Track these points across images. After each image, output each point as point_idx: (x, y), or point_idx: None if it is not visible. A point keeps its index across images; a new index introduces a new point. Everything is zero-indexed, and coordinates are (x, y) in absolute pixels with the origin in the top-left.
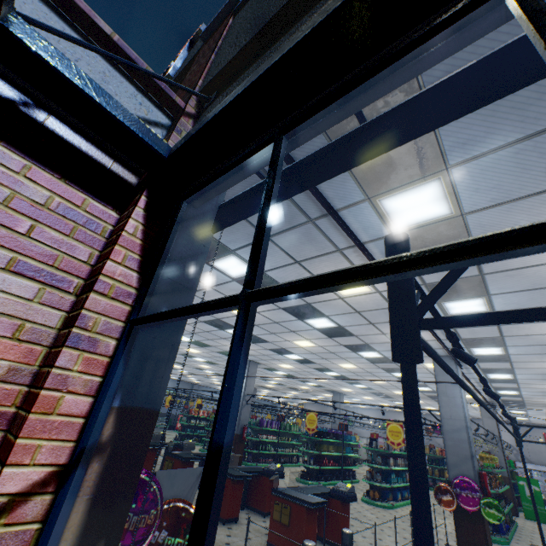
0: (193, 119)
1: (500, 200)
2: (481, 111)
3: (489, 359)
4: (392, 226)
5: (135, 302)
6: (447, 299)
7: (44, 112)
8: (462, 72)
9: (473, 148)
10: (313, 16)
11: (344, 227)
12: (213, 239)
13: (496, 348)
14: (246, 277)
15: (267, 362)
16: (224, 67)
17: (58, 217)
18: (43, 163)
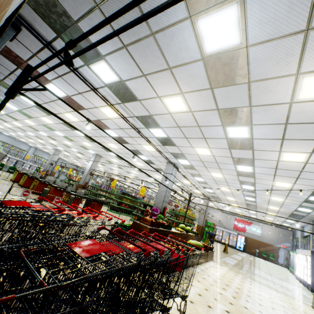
0: None
1: (131, 77)
2: (97, 33)
3: (188, 167)
4: (103, 81)
5: None
6: (149, 127)
7: None
8: None
9: (105, 49)
10: None
11: (78, 75)
12: (38, 72)
13: (186, 160)
14: None
15: (105, 156)
16: None
17: None
18: None
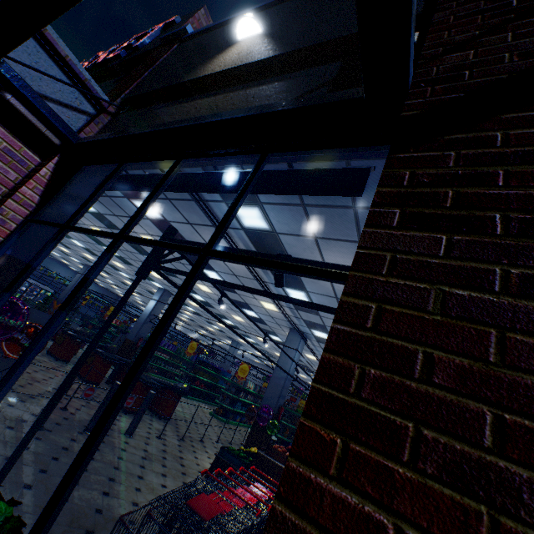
0: (111, 116)
1: (292, 232)
2: None
3: (324, 342)
4: (242, 224)
5: (34, 211)
6: (285, 285)
7: (10, 93)
8: (187, 174)
9: (270, 198)
10: (167, 108)
11: (207, 213)
12: None
13: (325, 334)
14: (68, 219)
15: None
16: (137, 96)
17: (3, 154)
18: (2, 123)
